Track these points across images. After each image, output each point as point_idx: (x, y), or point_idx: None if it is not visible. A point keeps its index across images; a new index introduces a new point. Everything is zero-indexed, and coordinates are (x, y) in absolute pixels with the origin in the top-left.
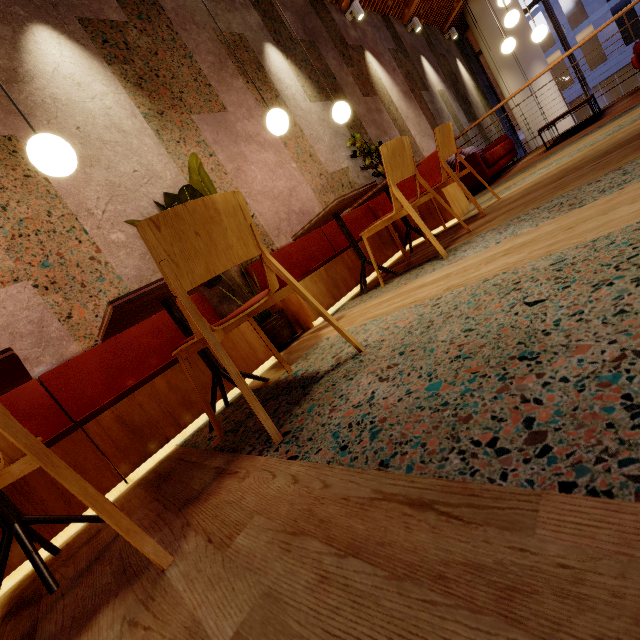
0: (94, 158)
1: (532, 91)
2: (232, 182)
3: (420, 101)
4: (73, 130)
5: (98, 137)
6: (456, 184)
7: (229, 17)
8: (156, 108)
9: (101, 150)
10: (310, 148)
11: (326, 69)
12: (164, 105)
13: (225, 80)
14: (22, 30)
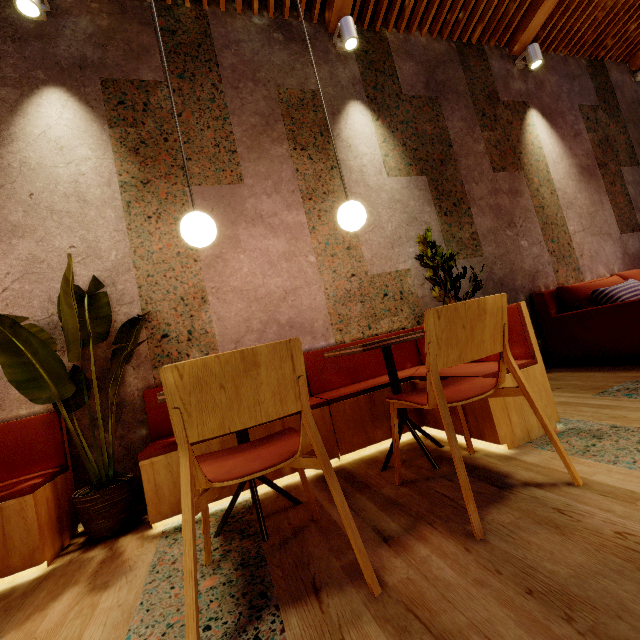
0: (31, 228)
1: None
2: (199, 272)
3: (612, 181)
4: (25, 196)
5: (49, 205)
6: (538, 374)
7: (310, 71)
8: (143, 176)
9: (44, 220)
10: (353, 237)
11: (440, 133)
12: (156, 173)
13: (261, 146)
14: (31, 93)
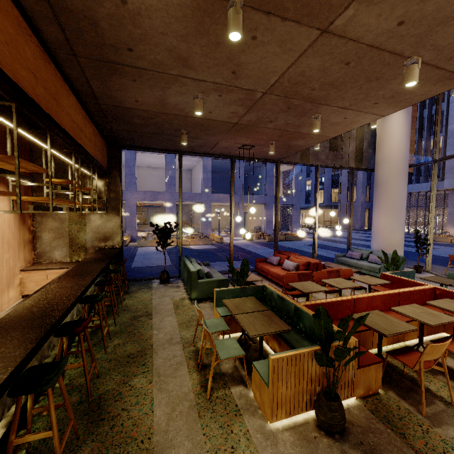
0: None
1: (386, 118)
2: None
3: None
4: None
5: None
6: None
7: None
8: None
9: None
10: None
11: None
12: None
13: None
14: None
